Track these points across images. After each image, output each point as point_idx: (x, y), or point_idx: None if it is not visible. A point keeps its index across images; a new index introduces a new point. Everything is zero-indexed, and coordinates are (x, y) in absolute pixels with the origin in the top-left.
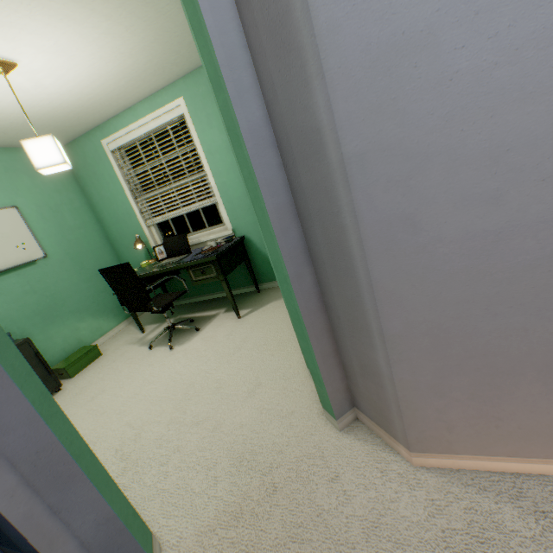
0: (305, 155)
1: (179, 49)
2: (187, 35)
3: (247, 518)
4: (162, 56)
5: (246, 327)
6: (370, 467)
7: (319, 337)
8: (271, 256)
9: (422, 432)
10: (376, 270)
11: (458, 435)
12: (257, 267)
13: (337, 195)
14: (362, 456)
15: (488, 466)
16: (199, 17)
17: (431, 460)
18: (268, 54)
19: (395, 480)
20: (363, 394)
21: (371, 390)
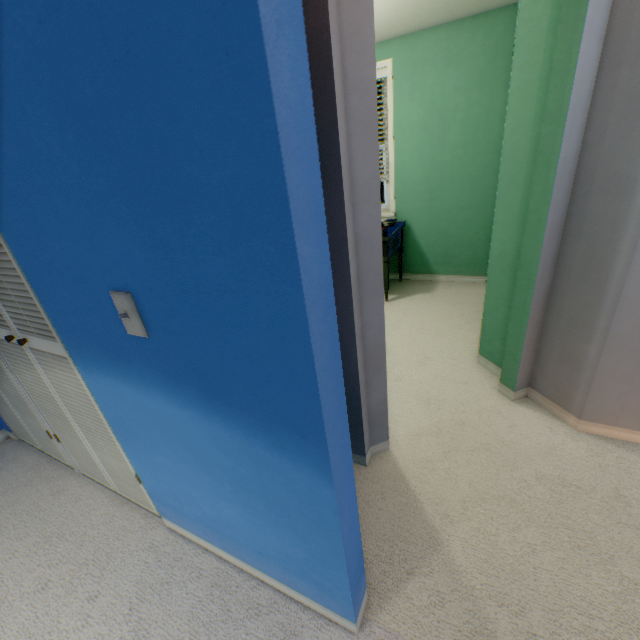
0: (605, 192)
1: (422, 13)
2: (441, 3)
3: (445, 434)
4: (402, 18)
5: (397, 310)
6: (540, 425)
7: (532, 327)
8: (521, 256)
9: (598, 407)
10: (629, 286)
11: (626, 414)
12: (406, 256)
13: (623, 228)
14: (533, 418)
15: (638, 439)
16: (568, 67)
17: (594, 428)
18: (613, 110)
19: (561, 435)
20: (548, 376)
21: (562, 374)
